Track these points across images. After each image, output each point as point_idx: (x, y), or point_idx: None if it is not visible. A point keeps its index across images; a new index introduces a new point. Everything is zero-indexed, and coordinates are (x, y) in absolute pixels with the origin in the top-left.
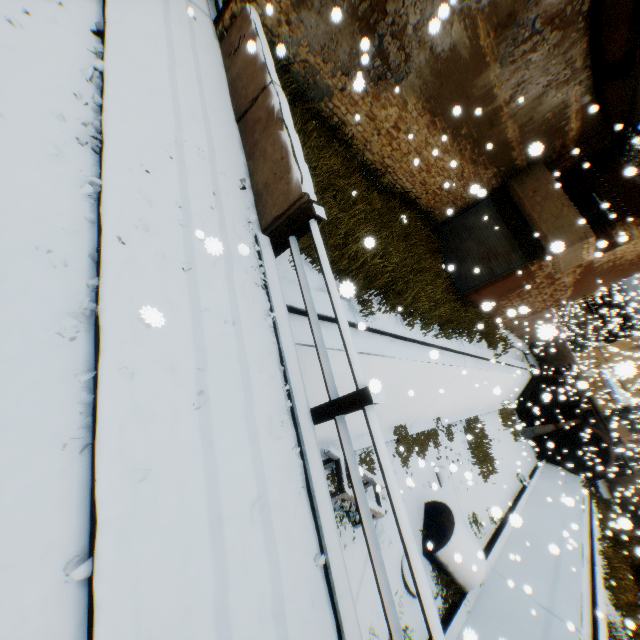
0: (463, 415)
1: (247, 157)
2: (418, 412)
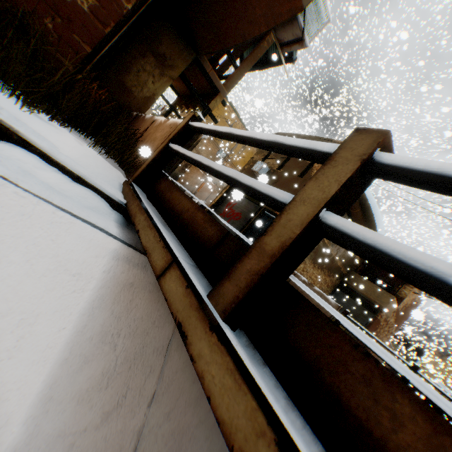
0: None
1: None
2: None
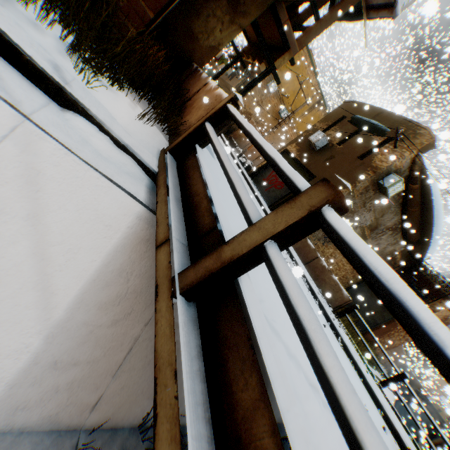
0: None
1: (314, 279)
2: None
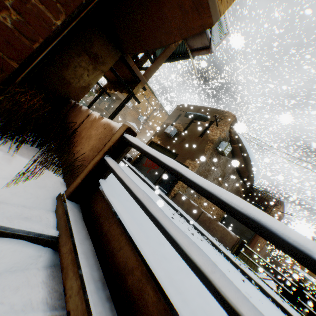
0: None
1: (207, 230)
2: None
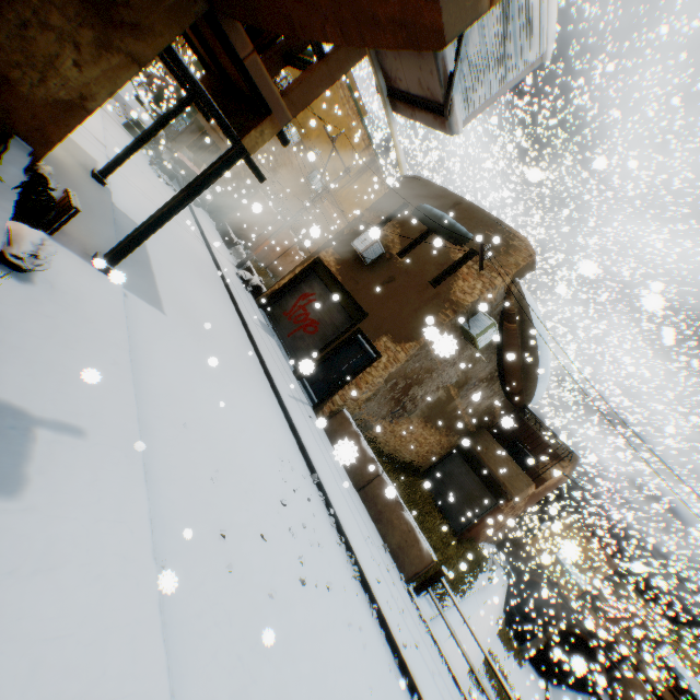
0: (481, 654)
1: (374, 520)
2: (461, 671)
